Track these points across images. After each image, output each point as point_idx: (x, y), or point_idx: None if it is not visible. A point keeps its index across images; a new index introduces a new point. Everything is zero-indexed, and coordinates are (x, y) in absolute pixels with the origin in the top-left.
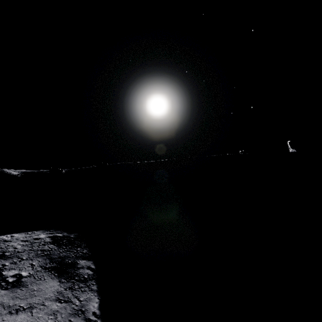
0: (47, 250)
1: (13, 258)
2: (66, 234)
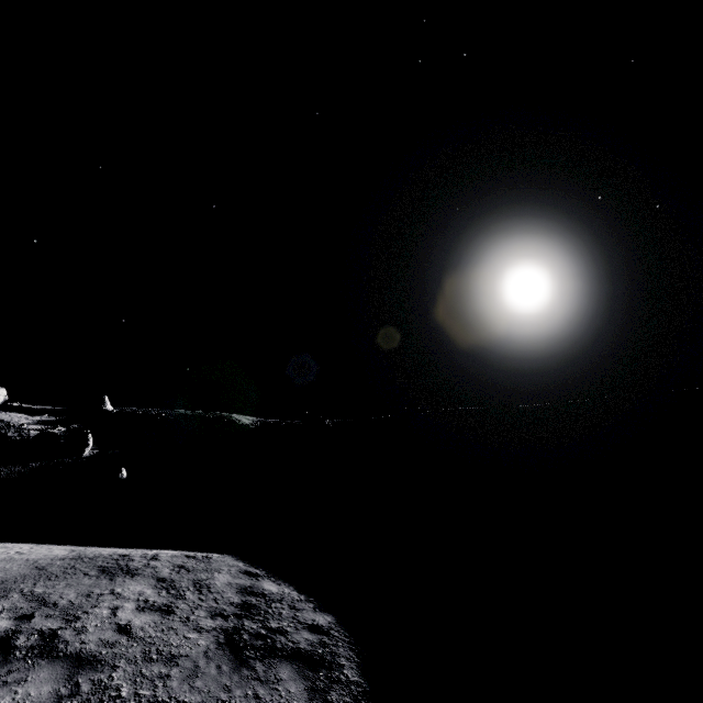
0: (187, 666)
1: (55, 669)
2: (291, 589)
